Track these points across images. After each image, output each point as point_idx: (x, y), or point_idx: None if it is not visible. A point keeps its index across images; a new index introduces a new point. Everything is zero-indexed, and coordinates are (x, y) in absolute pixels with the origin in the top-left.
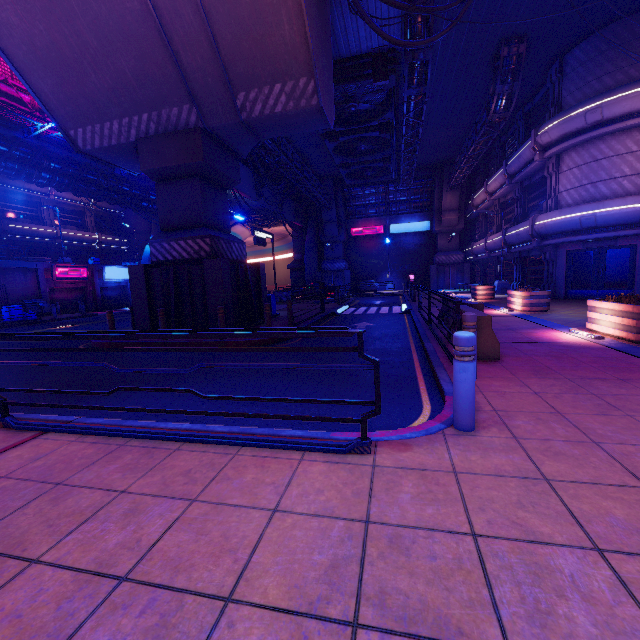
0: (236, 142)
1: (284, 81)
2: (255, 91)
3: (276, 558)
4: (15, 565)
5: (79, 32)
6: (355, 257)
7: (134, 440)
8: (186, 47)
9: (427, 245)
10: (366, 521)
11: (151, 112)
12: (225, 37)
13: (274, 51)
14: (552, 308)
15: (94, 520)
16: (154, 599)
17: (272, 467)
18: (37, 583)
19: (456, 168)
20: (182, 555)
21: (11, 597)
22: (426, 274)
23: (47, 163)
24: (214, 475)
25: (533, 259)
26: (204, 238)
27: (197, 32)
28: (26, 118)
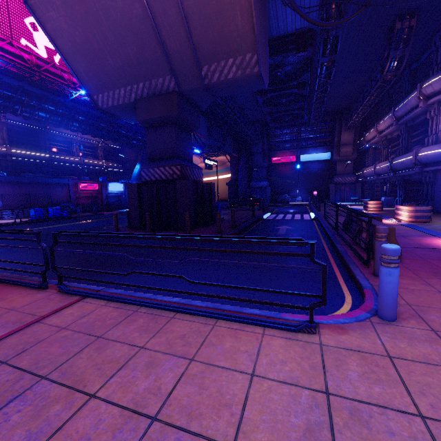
0: (199, 100)
1: (235, 56)
2: (215, 64)
3: (262, 416)
4: (81, 397)
5: (103, 31)
6: (274, 178)
7: (142, 308)
8: (170, 37)
9: (328, 170)
10: (326, 392)
11: (145, 82)
12: (196, 28)
13: (230, 36)
14: (432, 220)
15: (126, 368)
16: (178, 439)
17: (243, 338)
18: (97, 414)
19: (353, 113)
20: (192, 404)
21: (81, 423)
22: (326, 191)
23: (77, 117)
24: (202, 340)
25: (414, 181)
26: (176, 166)
27: (178, 26)
28: (66, 88)
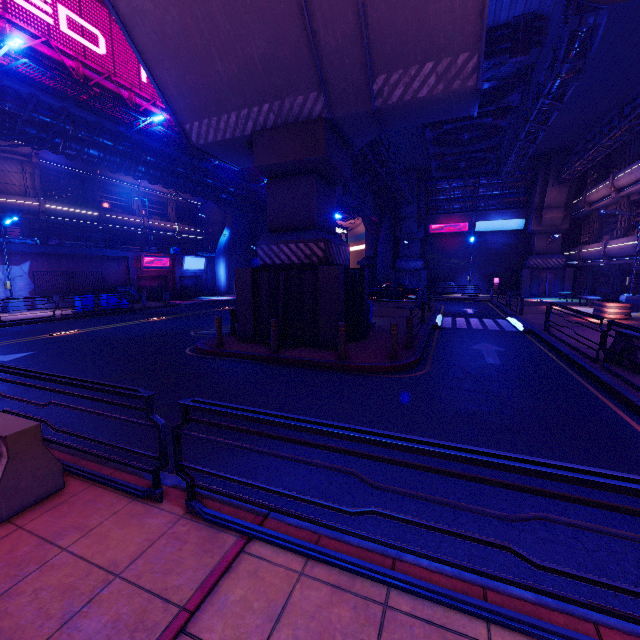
0: (355, 133)
1: (438, 58)
2: (399, 73)
3: None
4: None
5: (212, 15)
6: (432, 256)
7: (394, 593)
8: (327, 24)
9: (518, 246)
10: None
11: (273, 102)
12: (377, 8)
13: (435, 21)
14: None
15: None
16: None
17: None
18: None
19: (575, 159)
20: None
21: None
22: (514, 278)
23: (144, 157)
24: None
25: None
26: (318, 242)
27: (344, 4)
28: (132, 113)
